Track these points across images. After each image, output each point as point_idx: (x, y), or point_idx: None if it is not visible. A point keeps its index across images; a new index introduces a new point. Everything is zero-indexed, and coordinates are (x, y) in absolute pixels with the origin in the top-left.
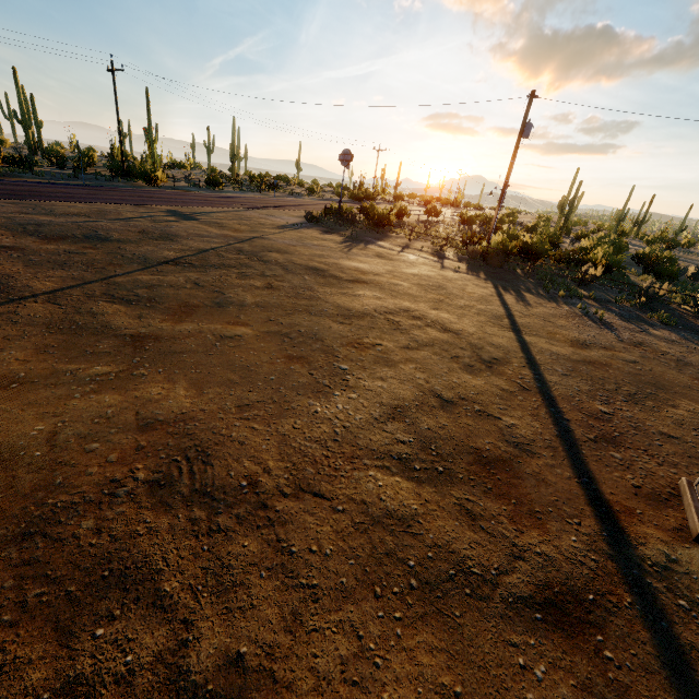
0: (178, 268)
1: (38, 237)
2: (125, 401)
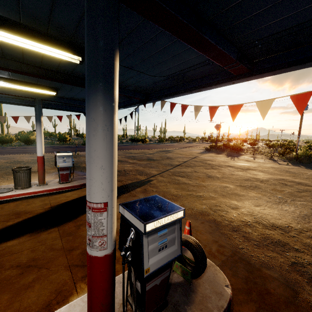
0: (183, 167)
1: (136, 160)
2: (217, 202)
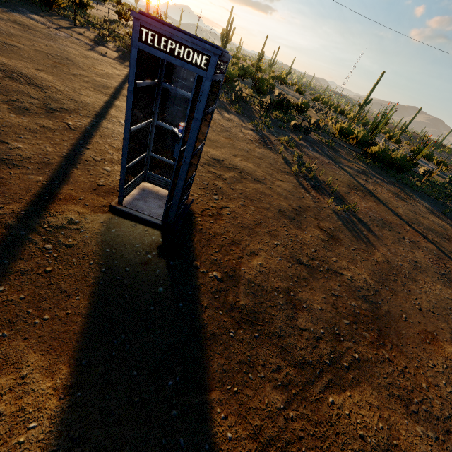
0: None
1: None
2: None
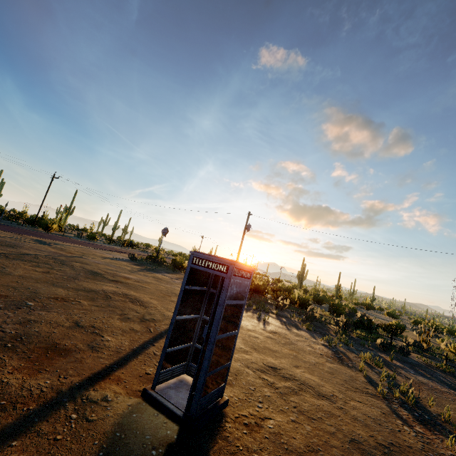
0: None
1: None
2: None
